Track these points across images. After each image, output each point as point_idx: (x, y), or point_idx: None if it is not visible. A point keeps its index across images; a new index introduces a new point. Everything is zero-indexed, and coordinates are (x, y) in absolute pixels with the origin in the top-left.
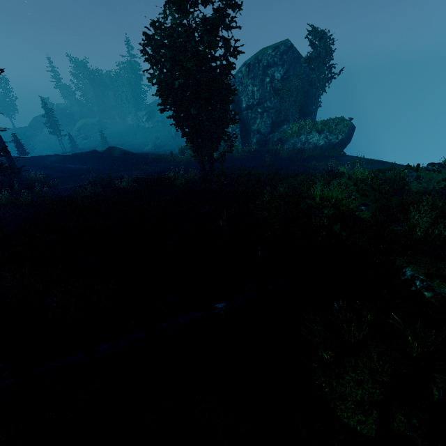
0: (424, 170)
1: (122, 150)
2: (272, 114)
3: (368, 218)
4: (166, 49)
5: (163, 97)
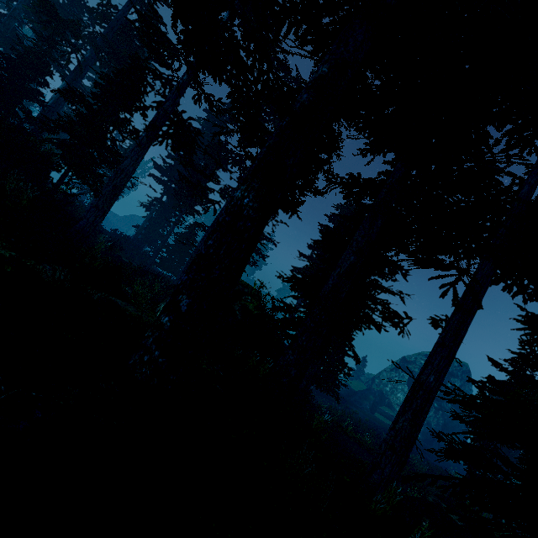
0: None
1: None
2: (446, 416)
3: None
4: None
5: None
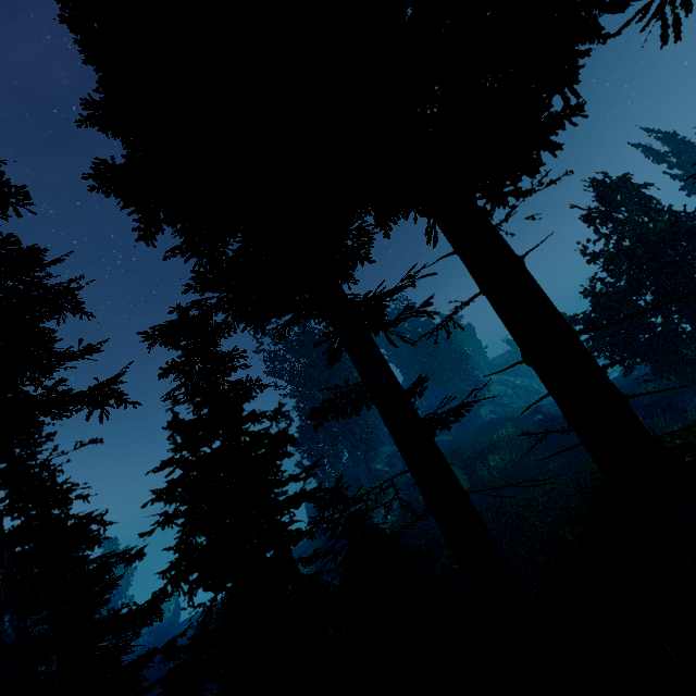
0: None
1: None
2: None
3: None
4: None
5: None
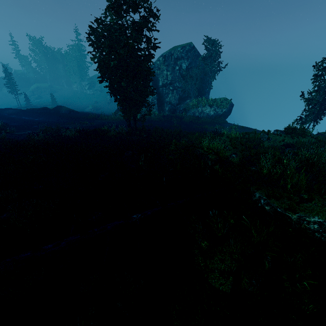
0: (272, 134)
1: (68, 109)
2: (180, 91)
3: (236, 161)
4: (106, 39)
5: (102, 72)
